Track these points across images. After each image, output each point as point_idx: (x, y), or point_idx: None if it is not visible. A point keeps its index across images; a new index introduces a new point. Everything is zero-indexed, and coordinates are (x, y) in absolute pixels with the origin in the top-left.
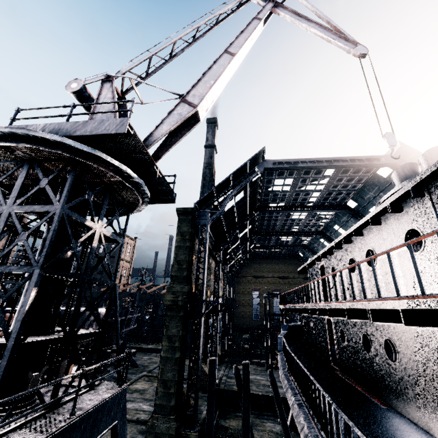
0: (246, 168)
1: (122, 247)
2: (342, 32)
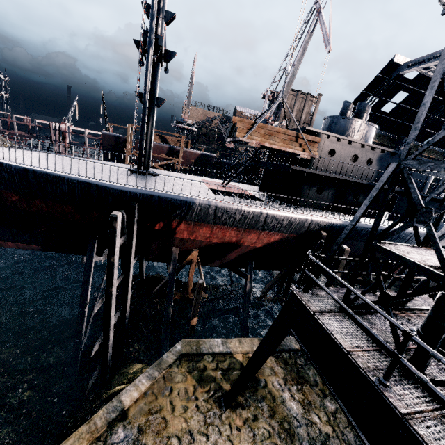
0: (381, 79)
1: None
2: (329, 33)
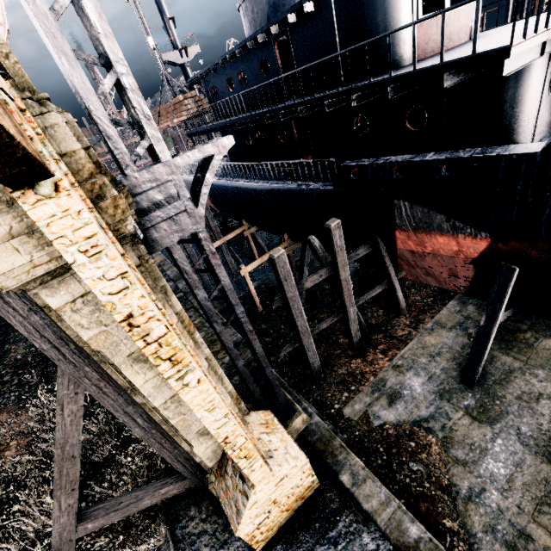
0: None
1: None
2: None
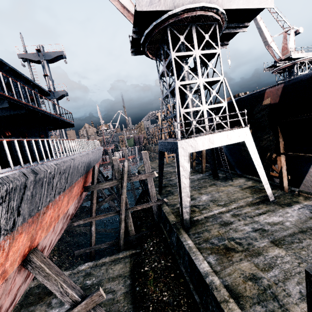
0: None
1: (172, 59)
2: None
